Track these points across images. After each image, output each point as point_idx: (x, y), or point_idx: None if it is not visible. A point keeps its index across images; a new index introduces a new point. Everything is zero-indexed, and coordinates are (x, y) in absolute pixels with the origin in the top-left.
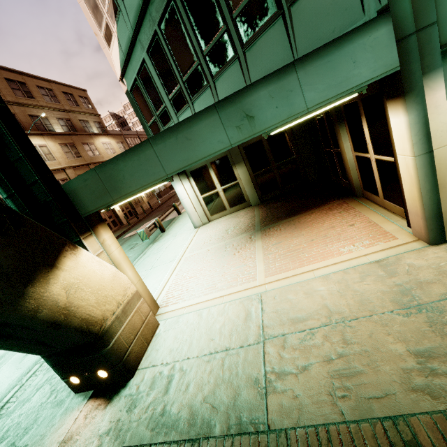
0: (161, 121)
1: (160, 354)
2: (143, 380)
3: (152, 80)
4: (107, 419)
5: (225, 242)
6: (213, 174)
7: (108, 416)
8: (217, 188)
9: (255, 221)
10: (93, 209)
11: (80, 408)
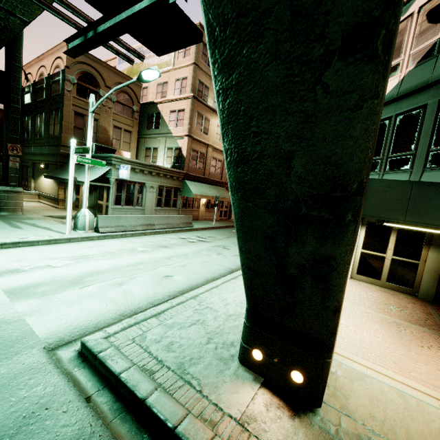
0: (389, 163)
1: (354, 407)
2: (341, 426)
3: (418, 126)
4: (302, 437)
5: (394, 319)
6: (393, 238)
7: (302, 435)
8: (386, 254)
9: (438, 322)
10: (369, 214)
11: (254, 388)
